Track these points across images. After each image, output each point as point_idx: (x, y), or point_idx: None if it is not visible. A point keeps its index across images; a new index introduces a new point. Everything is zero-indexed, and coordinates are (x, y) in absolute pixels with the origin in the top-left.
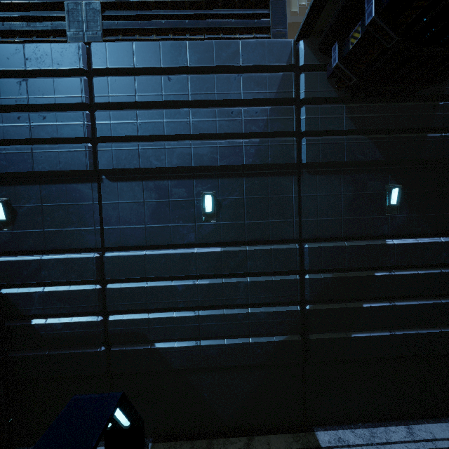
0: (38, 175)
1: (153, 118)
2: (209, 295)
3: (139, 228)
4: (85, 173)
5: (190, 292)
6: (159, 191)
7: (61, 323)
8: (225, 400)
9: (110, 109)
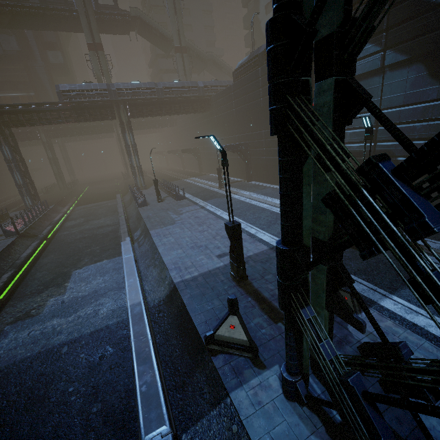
0: (356, 77)
1: (422, 22)
2: (436, 130)
3: (401, 95)
4: (377, 70)
5: (424, 129)
6: (418, 70)
7: (356, 146)
8: (434, 194)
9: (397, 26)
